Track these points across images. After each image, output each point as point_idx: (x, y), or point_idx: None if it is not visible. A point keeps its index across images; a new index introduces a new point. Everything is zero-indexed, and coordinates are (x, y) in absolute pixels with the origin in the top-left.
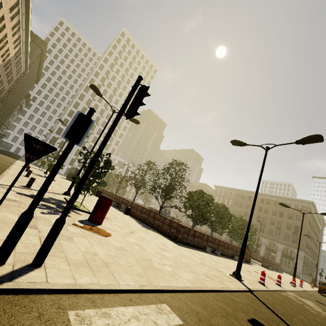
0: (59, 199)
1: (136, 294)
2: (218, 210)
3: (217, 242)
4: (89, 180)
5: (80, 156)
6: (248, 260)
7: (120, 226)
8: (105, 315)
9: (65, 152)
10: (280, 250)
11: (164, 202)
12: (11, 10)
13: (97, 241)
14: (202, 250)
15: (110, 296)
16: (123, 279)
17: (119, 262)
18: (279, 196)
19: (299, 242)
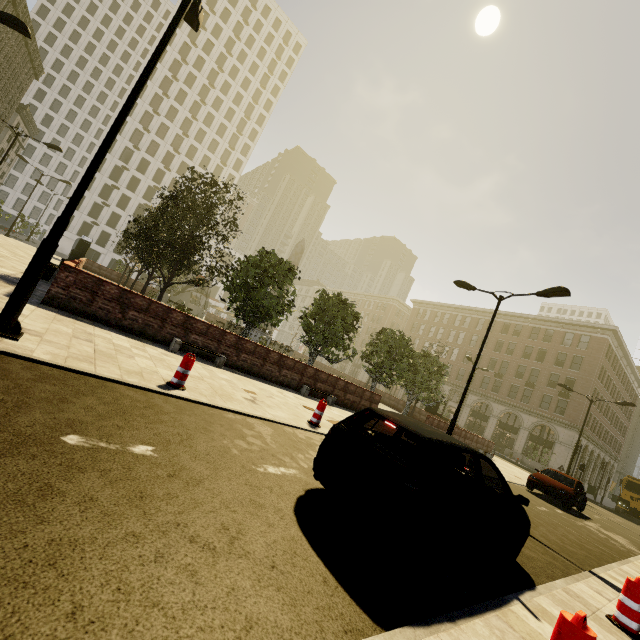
0: None
1: None
2: (323, 305)
3: (234, 341)
4: None
5: None
6: None
7: None
8: None
9: None
10: (527, 427)
11: (172, 273)
12: None
13: None
14: (154, 344)
15: None
16: None
17: None
18: (542, 317)
19: (475, 365)
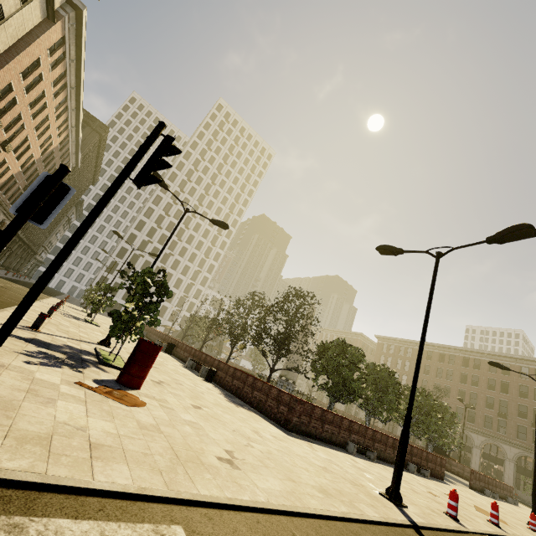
0: (83, 349)
1: (122, 502)
2: (376, 376)
3: (371, 434)
4: (132, 316)
5: (122, 277)
6: (440, 473)
7: (179, 395)
8: (11, 528)
9: (6, 231)
10: (511, 458)
11: (276, 361)
12: (56, 84)
13: (106, 411)
14: (340, 449)
15: (56, 497)
16: (110, 472)
17: (126, 445)
18: (496, 353)
19: None
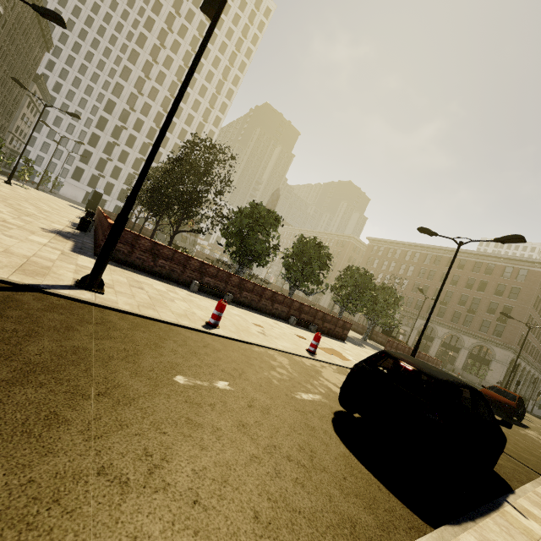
0: None
1: None
2: (301, 247)
3: (237, 281)
4: None
5: None
6: (341, 334)
7: None
8: None
9: None
10: (467, 347)
11: (179, 222)
12: None
13: None
14: (178, 286)
15: None
16: None
17: None
18: (485, 253)
19: (436, 300)
